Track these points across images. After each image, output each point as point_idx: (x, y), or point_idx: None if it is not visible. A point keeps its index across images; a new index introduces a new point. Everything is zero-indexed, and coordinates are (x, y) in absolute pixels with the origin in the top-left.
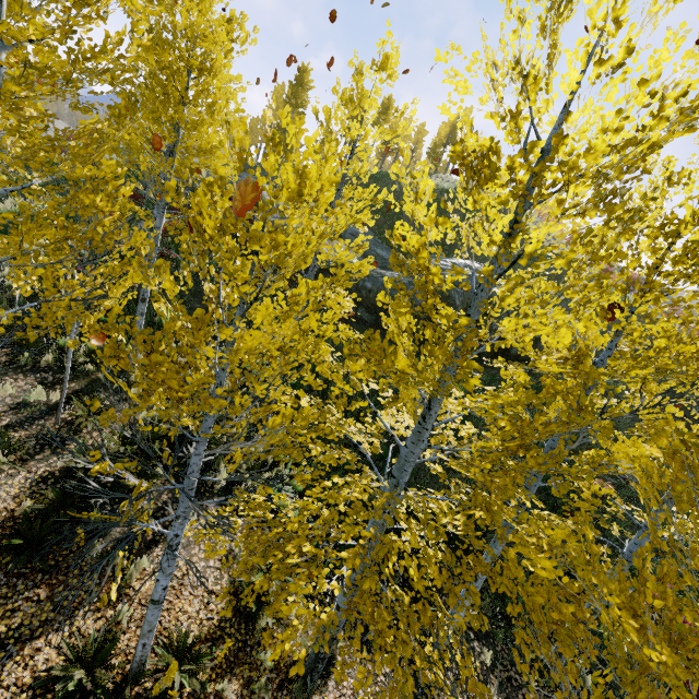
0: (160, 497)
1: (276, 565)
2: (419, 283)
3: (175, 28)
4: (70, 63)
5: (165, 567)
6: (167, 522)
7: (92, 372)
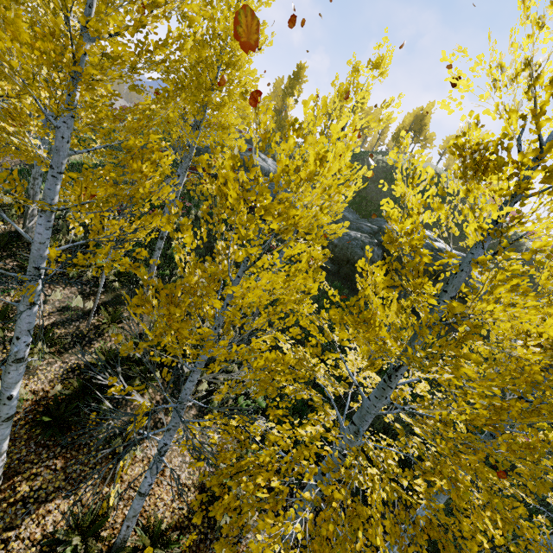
0: (154, 397)
1: (243, 484)
2: (413, 263)
3: (214, 31)
4: (136, 54)
5: (153, 468)
6: (157, 419)
7: (117, 289)
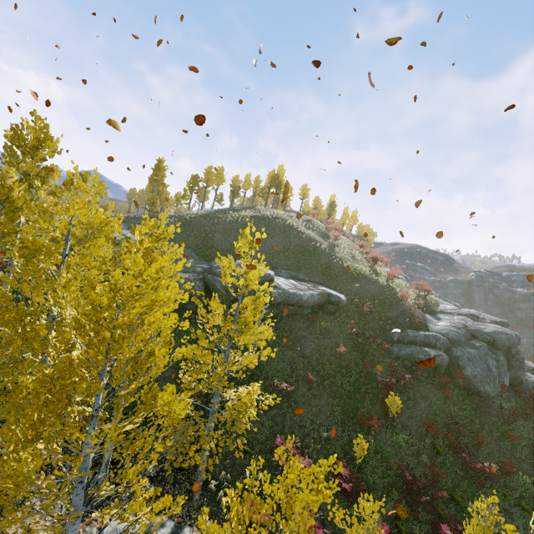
0: None
1: None
2: None
3: None
4: None
5: None
6: None
7: None
